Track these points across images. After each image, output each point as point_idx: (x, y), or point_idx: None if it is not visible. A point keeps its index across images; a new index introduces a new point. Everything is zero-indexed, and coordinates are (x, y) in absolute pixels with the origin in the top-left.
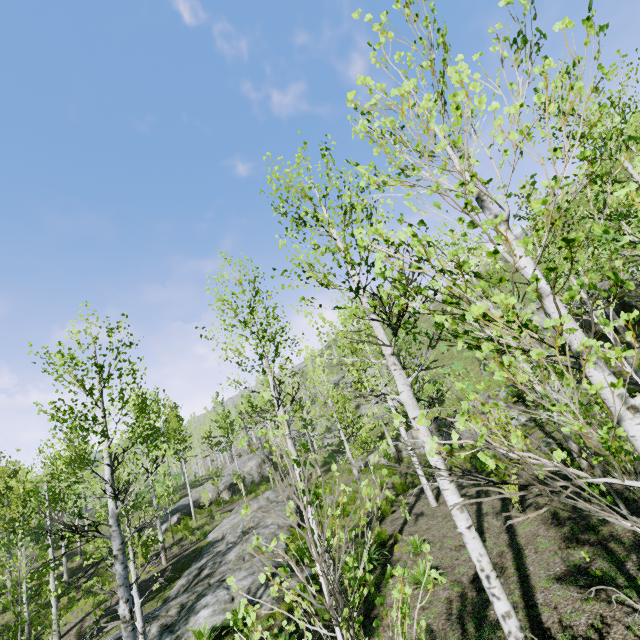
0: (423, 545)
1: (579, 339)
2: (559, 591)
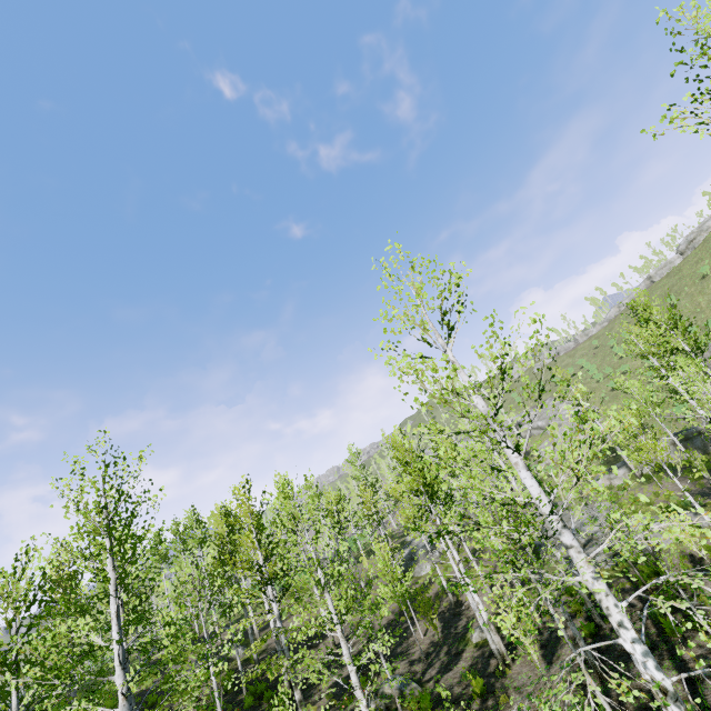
0: None
1: None
2: None
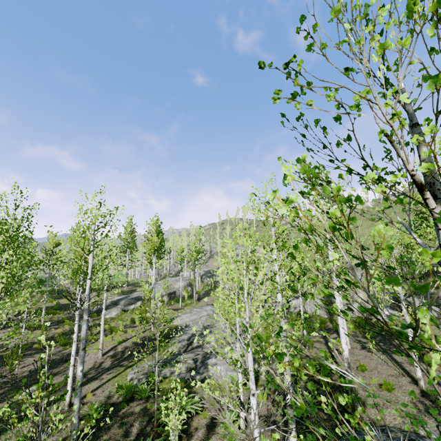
0: None
1: None
2: None
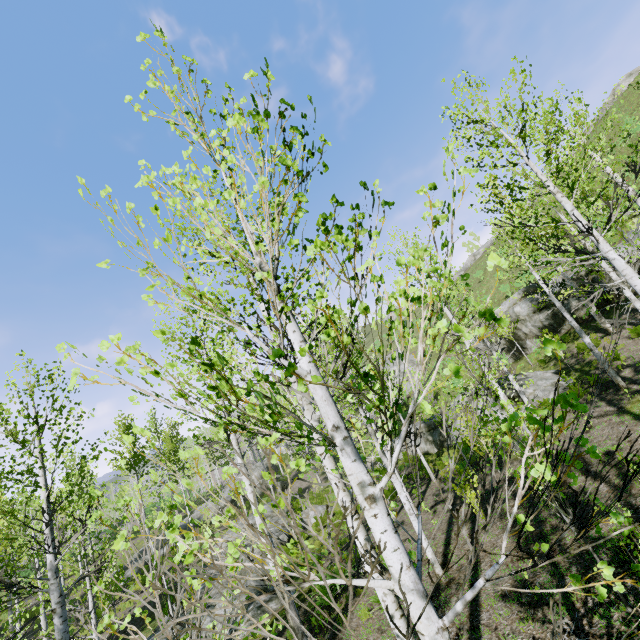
0: (264, 616)
1: (331, 422)
2: (502, 610)
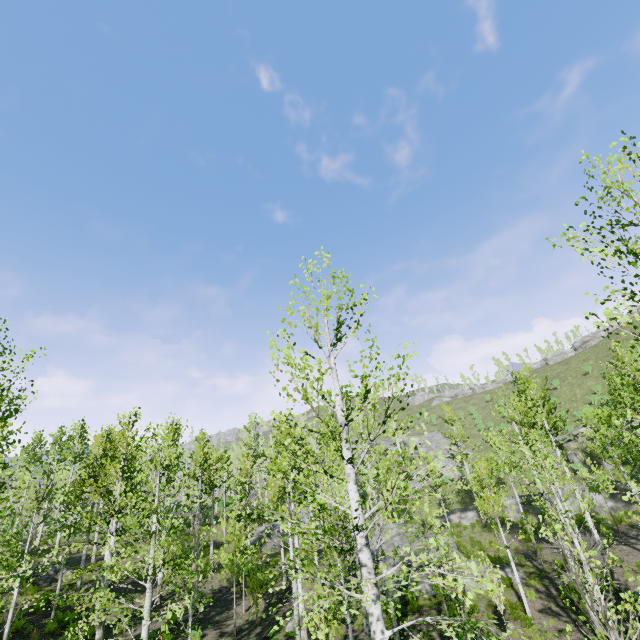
0: None
1: None
2: None
